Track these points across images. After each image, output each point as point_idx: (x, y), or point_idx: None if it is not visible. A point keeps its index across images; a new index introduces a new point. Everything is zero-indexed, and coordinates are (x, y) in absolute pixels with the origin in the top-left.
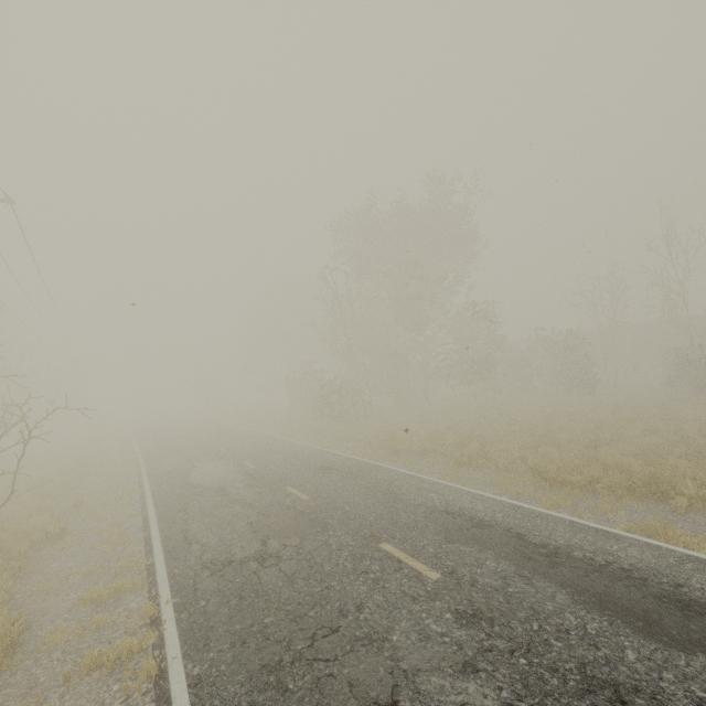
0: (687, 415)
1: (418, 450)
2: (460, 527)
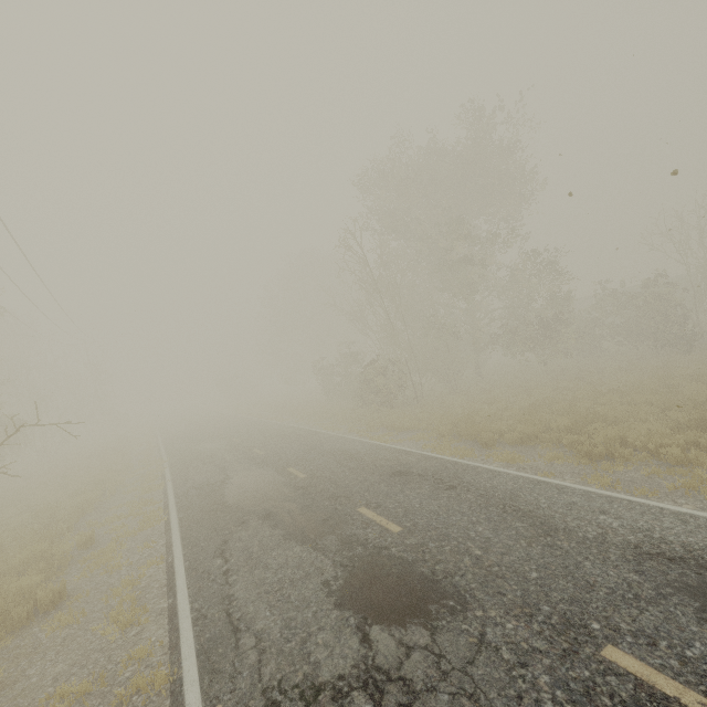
0: None
1: (514, 439)
2: None
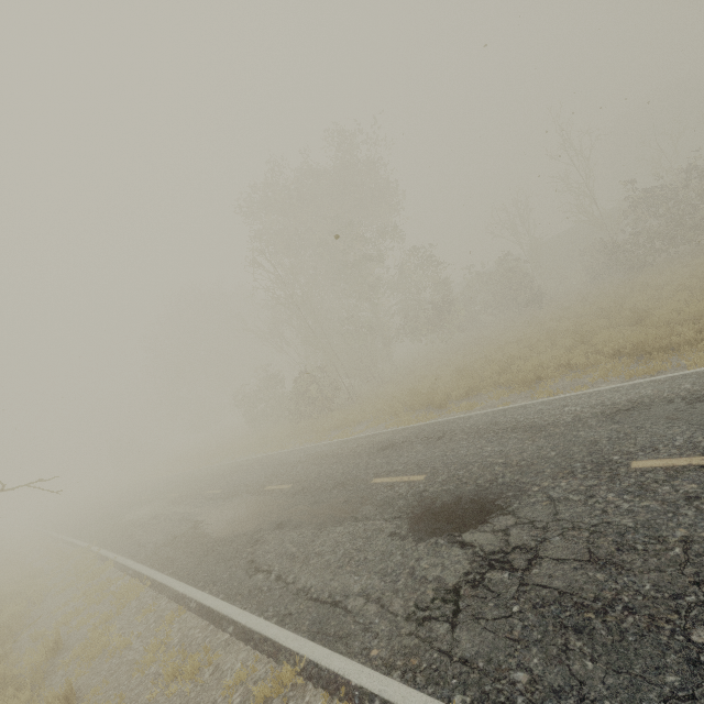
0: (658, 282)
1: (461, 394)
2: (680, 411)
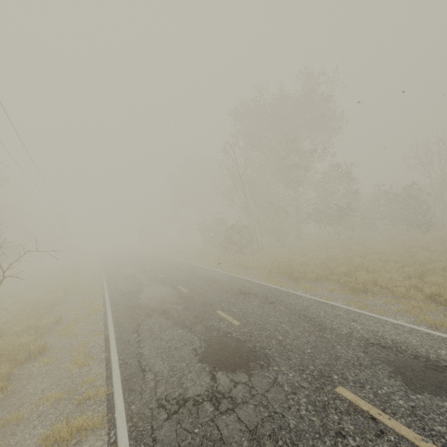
0: None
1: (312, 277)
2: (412, 369)
